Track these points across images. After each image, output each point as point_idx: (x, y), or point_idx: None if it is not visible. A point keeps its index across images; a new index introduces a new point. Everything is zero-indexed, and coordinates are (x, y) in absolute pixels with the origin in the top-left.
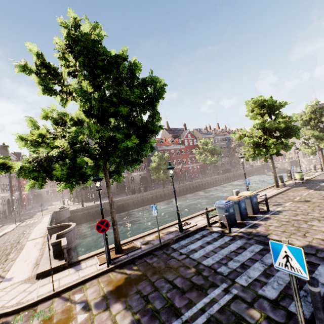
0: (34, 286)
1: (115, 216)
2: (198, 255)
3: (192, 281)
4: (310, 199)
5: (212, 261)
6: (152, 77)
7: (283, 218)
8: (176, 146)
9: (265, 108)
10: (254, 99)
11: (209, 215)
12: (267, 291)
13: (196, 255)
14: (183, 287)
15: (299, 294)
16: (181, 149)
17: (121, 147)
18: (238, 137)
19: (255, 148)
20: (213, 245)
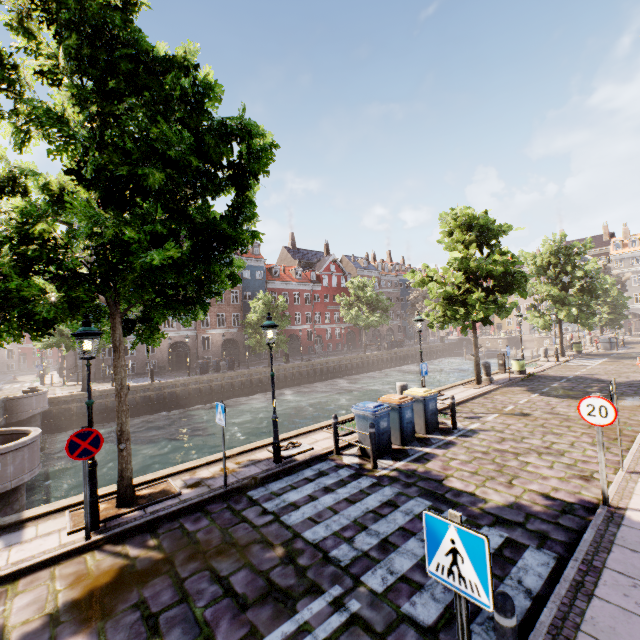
0: None
1: (126, 421)
2: (299, 518)
3: (271, 579)
4: (530, 412)
5: (324, 532)
6: (243, 120)
7: (479, 445)
8: (306, 284)
9: (473, 231)
10: (456, 212)
11: (342, 430)
12: (420, 606)
13: (295, 517)
14: (247, 593)
15: (482, 614)
16: (314, 292)
17: (138, 262)
18: (420, 282)
19: (448, 305)
20: (336, 496)
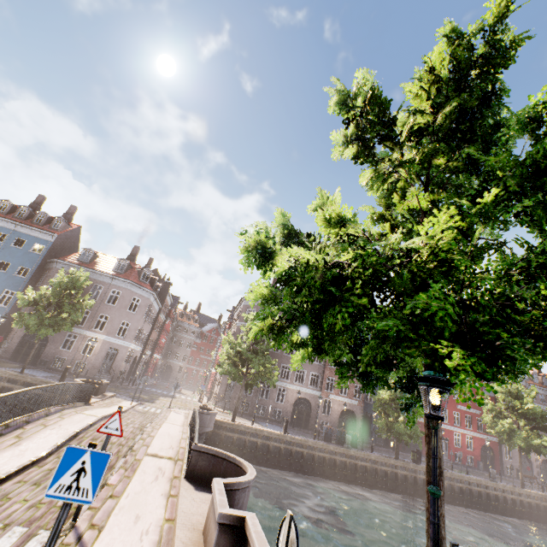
0: None
1: (443, 535)
2: None
3: None
4: None
5: None
6: None
7: None
8: None
9: None
10: None
11: None
12: None
13: None
14: None
15: None
16: None
17: None
18: None
19: None
20: None
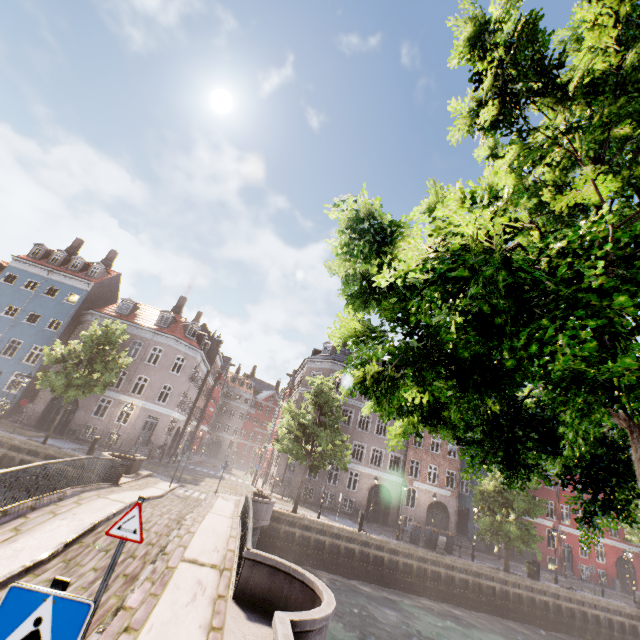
0: None
1: None
2: None
3: None
4: None
5: None
6: None
7: None
8: None
9: None
10: None
11: None
12: None
13: None
14: None
15: None
16: None
17: None
18: None
19: None
20: None
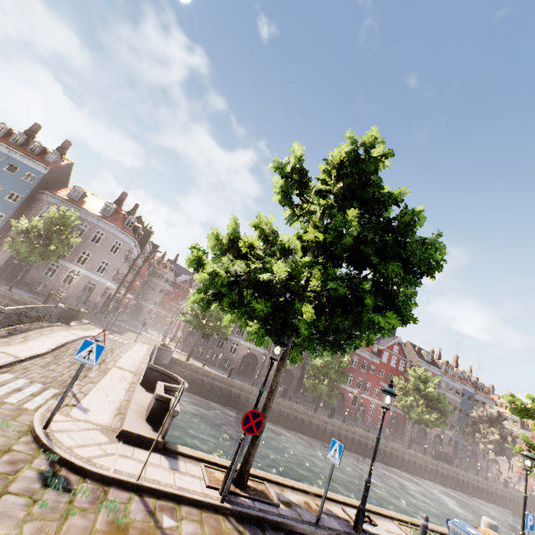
0: (112, 446)
1: (267, 415)
2: None
3: None
4: None
5: None
6: (435, 241)
7: None
8: (366, 352)
9: None
10: None
11: None
12: None
13: None
14: None
15: None
16: (371, 363)
17: (365, 318)
18: (520, 410)
19: None
20: None
